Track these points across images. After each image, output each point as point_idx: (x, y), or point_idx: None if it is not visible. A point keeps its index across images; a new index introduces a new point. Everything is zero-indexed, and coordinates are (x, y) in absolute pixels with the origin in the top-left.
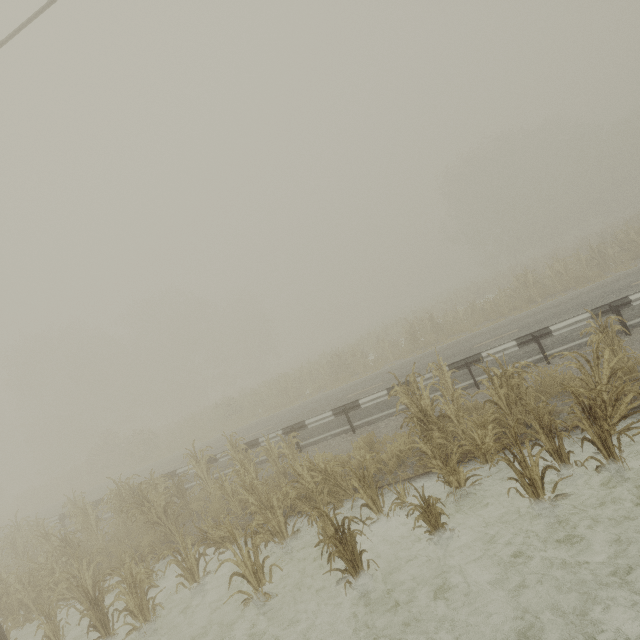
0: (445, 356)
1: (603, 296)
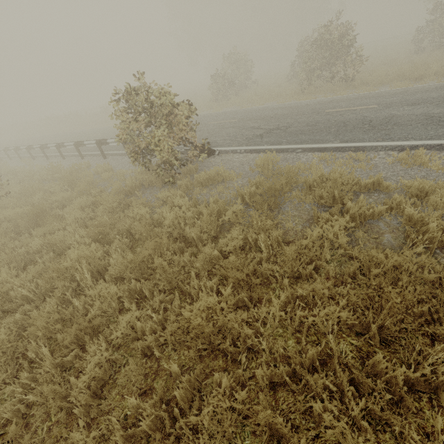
0: None
1: None
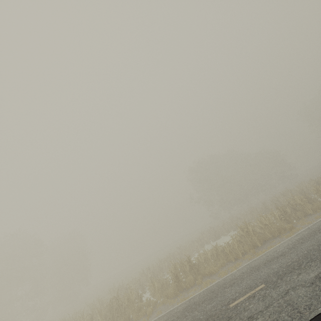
0: (204, 317)
1: (320, 250)
